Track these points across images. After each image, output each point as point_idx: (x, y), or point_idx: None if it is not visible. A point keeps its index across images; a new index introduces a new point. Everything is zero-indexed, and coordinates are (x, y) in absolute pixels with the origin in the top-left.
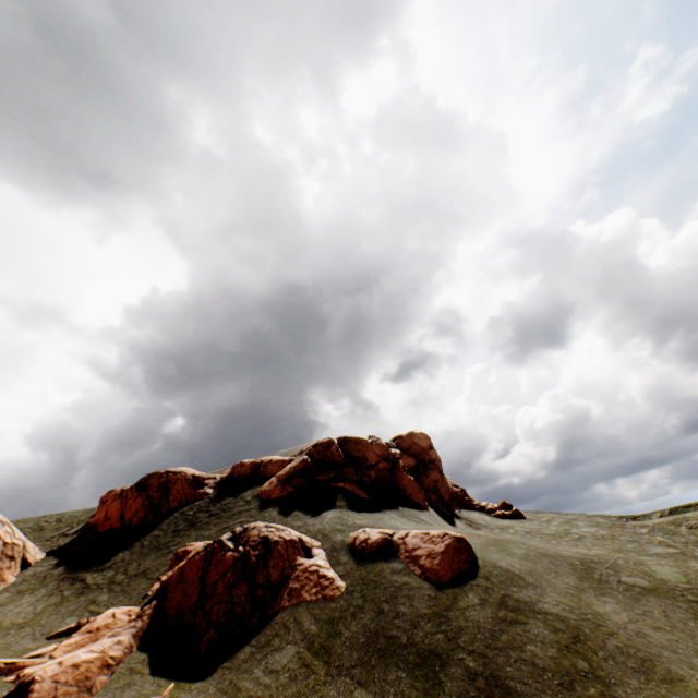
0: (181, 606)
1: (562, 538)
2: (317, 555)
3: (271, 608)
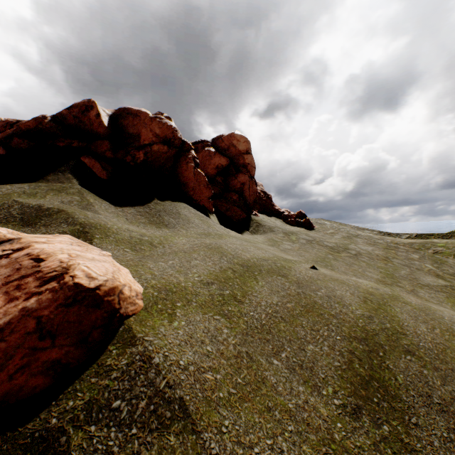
0: None
1: (339, 253)
2: None
3: None
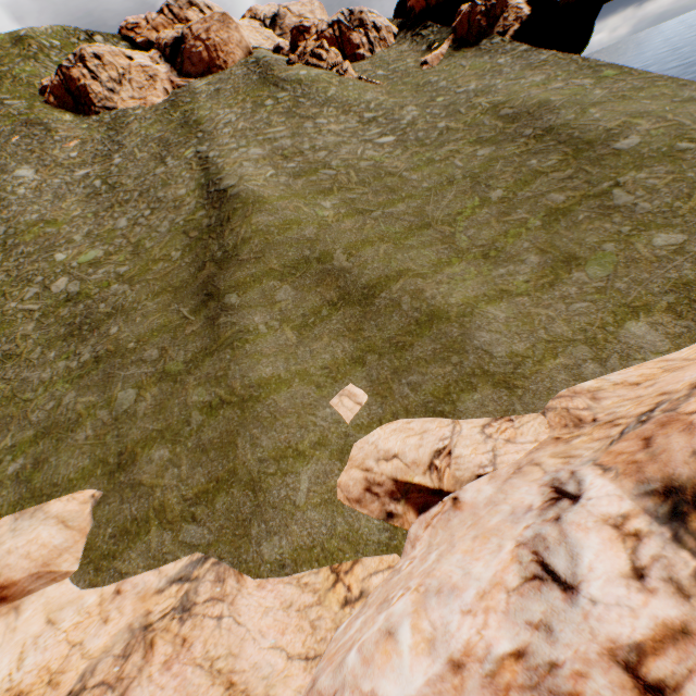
0: (462, 35)
1: None
2: None
3: (495, 28)
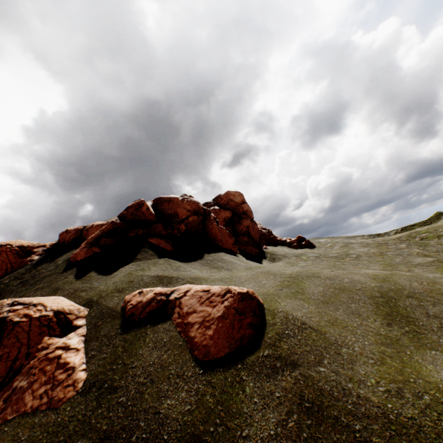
0: None
1: (344, 259)
2: (76, 330)
3: None
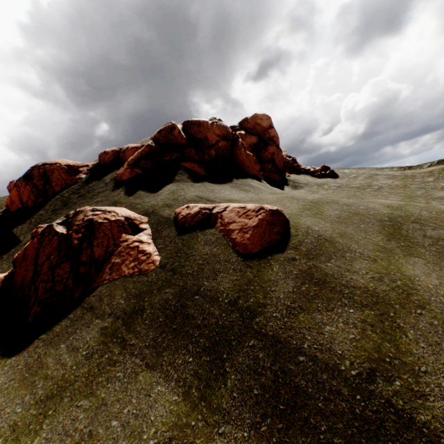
0: (24, 281)
1: (365, 190)
2: (143, 231)
3: (93, 281)
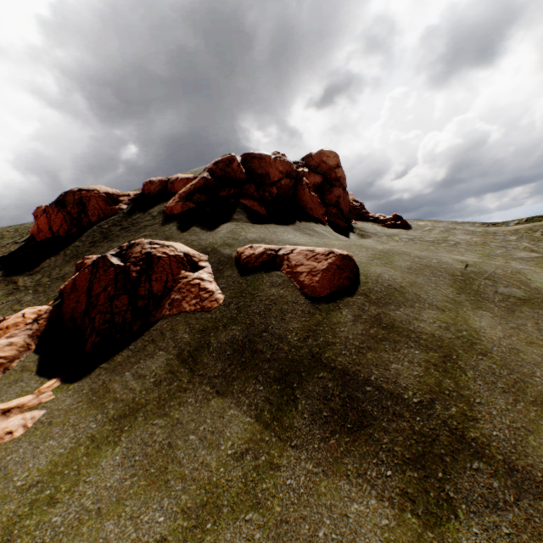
0: (74, 312)
1: (440, 245)
2: (203, 269)
3: (152, 316)
